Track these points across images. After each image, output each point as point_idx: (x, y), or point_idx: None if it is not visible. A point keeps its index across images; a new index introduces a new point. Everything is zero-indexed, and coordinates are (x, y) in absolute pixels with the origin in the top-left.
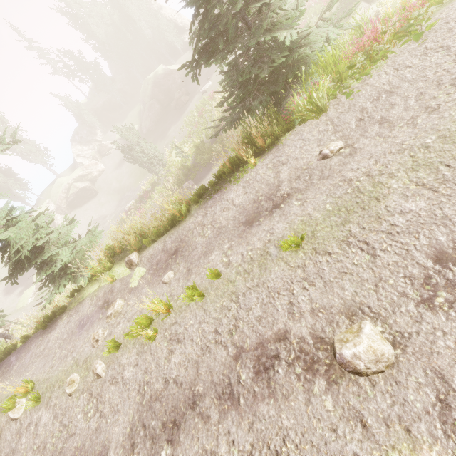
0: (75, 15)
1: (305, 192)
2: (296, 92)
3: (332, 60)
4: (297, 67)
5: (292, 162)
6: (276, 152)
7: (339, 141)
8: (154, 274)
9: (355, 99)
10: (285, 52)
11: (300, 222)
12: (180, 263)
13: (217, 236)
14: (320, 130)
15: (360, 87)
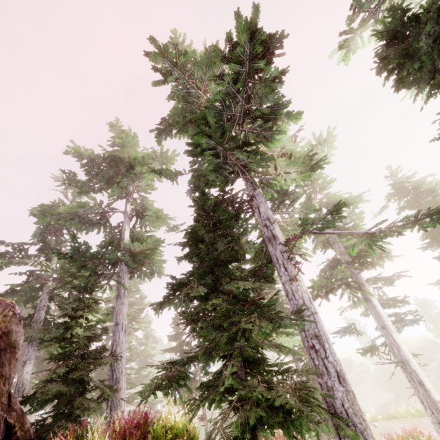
0: None
1: None
2: None
3: None
4: None
5: None
6: None
7: None
8: None
9: None
10: None
11: None
12: None
13: None
14: None
15: None
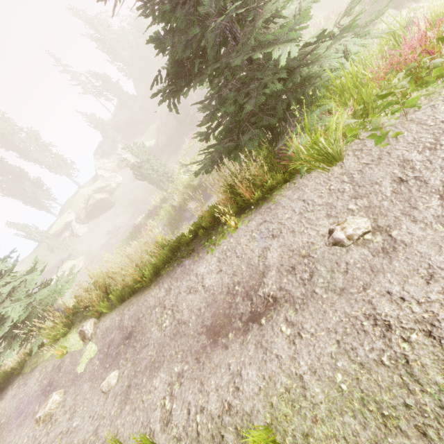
0: (104, 41)
1: (300, 307)
2: (294, 133)
3: (352, 83)
4: (301, 92)
5: (286, 236)
6: (265, 212)
7: (363, 218)
8: (103, 362)
9: (391, 144)
10: (282, 73)
11: (284, 393)
12: (128, 360)
13: (173, 337)
14: (331, 188)
15: (399, 124)
